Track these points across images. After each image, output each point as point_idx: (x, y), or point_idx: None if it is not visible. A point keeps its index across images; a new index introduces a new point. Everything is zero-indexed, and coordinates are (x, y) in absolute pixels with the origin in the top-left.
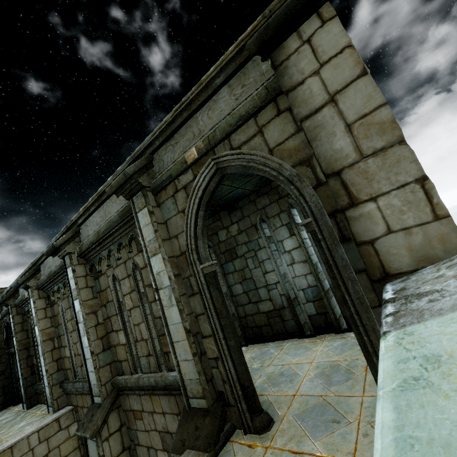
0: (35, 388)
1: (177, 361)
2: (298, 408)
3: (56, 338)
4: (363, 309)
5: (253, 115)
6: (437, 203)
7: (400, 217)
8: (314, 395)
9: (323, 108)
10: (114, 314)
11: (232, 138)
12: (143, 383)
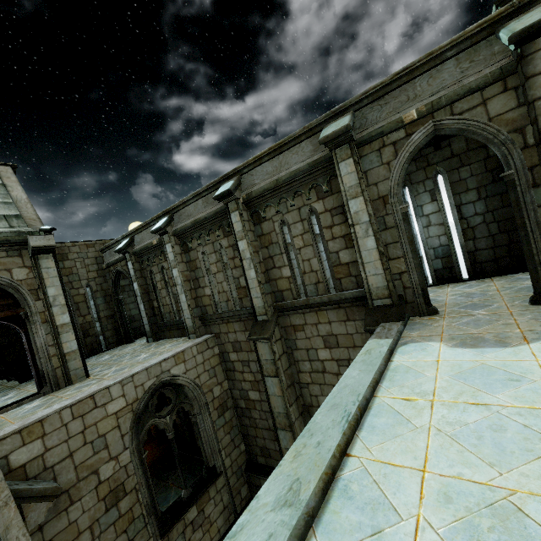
0: (160, 326)
1: (366, 276)
2: (453, 307)
3: (191, 281)
4: (537, 228)
5: (481, 89)
6: None
7: None
8: (462, 302)
9: None
10: (278, 253)
11: (455, 105)
12: (314, 302)
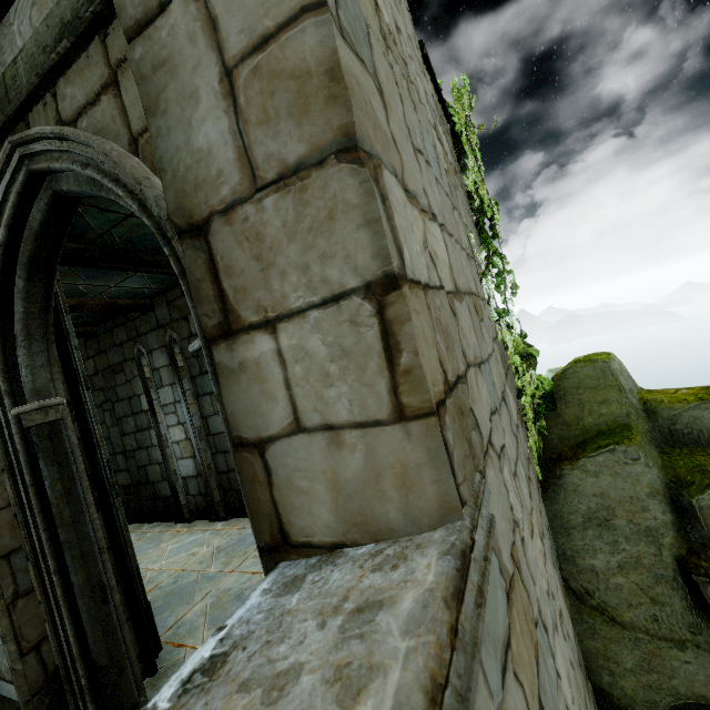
0: None
1: None
2: None
3: None
4: None
5: (94, 26)
6: (408, 370)
7: (323, 392)
8: None
9: (173, 1)
10: None
11: (59, 90)
12: None
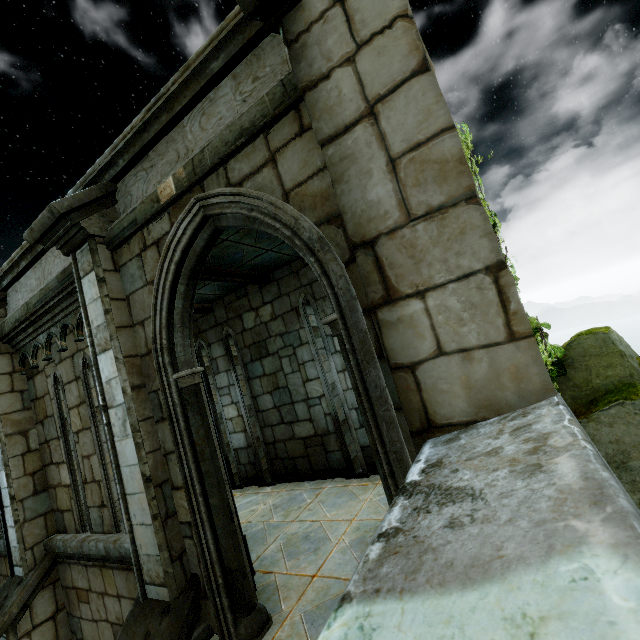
0: None
1: (130, 525)
2: (311, 601)
3: None
4: (400, 470)
5: (262, 130)
6: (515, 312)
7: (458, 330)
8: (341, 578)
9: (355, 126)
10: (55, 437)
11: (230, 166)
12: (89, 550)
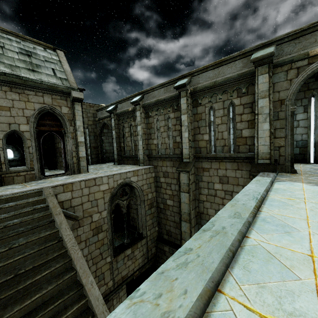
0: (123, 157)
1: (257, 145)
2: (306, 172)
3: (146, 134)
4: None
5: None
6: None
7: None
8: (312, 171)
9: None
10: (204, 126)
11: None
12: (220, 156)
